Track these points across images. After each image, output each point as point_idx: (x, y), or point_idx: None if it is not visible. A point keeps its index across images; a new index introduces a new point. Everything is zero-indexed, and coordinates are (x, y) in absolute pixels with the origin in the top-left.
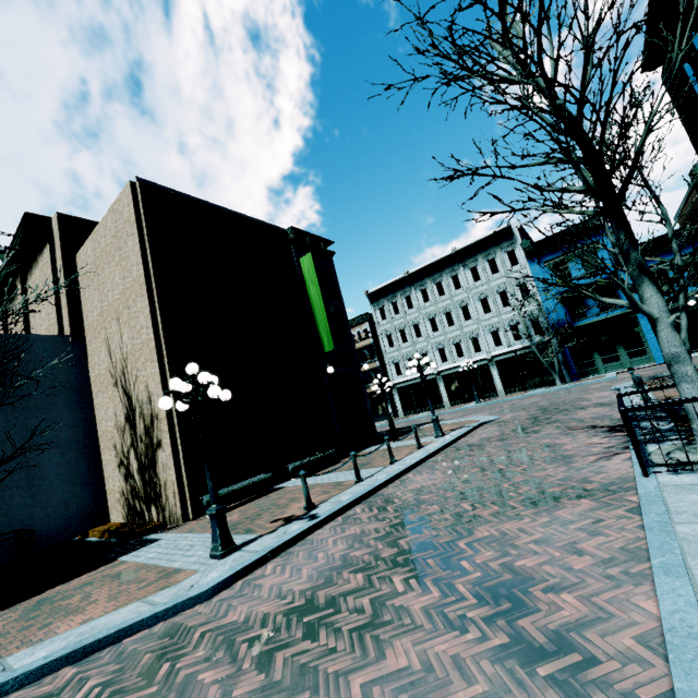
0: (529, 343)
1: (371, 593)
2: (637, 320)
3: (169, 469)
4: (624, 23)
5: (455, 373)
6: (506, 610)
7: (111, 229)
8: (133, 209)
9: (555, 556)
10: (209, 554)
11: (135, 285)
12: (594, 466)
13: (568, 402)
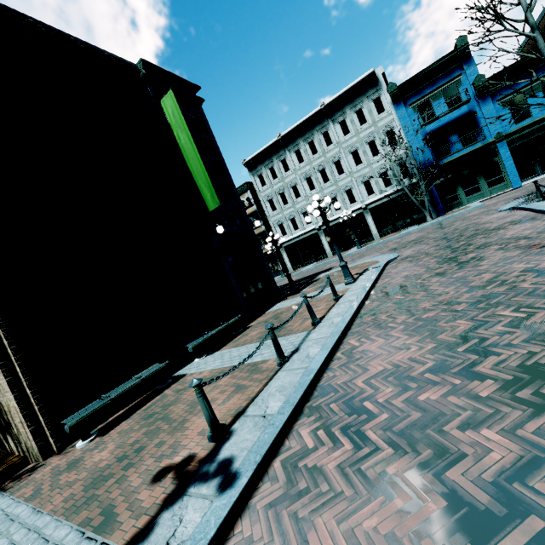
0: (399, 187)
1: None
2: (496, 149)
3: (5, 392)
4: None
5: (334, 225)
6: None
7: None
8: None
9: None
10: None
11: None
12: None
13: (466, 229)
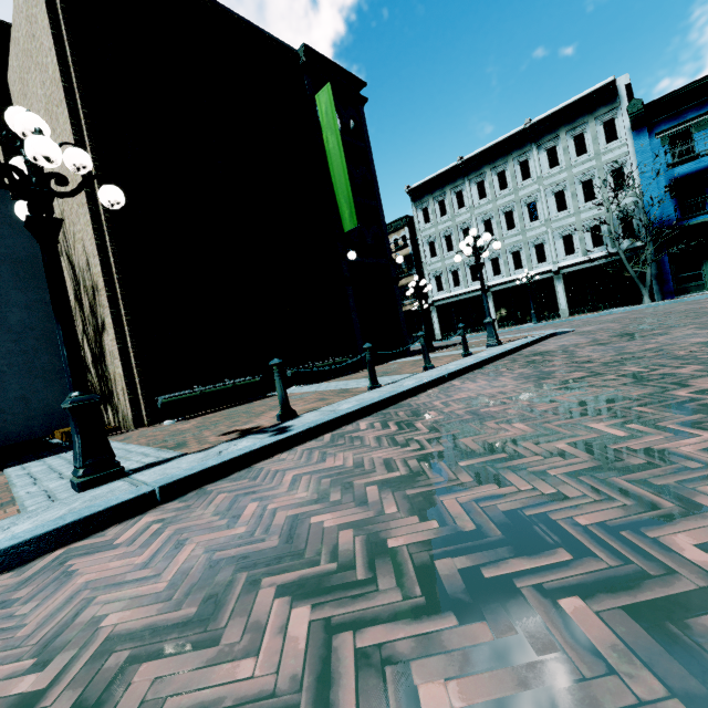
0: (613, 249)
1: None
2: None
3: (115, 359)
4: None
5: (508, 289)
6: None
7: (22, 8)
8: None
9: None
10: (69, 480)
11: (53, 88)
12: None
13: (683, 311)
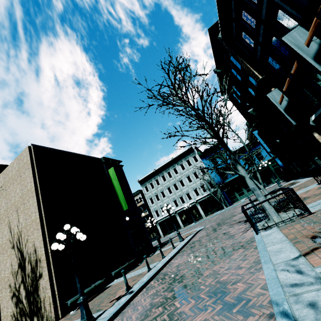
0: (209, 192)
1: (167, 312)
2: None
3: (47, 289)
4: (209, 93)
5: (183, 211)
6: (220, 296)
7: (16, 167)
8: (29, 158)
9: (233, 272)
10: None
11: (29, 192)
12: (242, 236)
13: (230, 214)
